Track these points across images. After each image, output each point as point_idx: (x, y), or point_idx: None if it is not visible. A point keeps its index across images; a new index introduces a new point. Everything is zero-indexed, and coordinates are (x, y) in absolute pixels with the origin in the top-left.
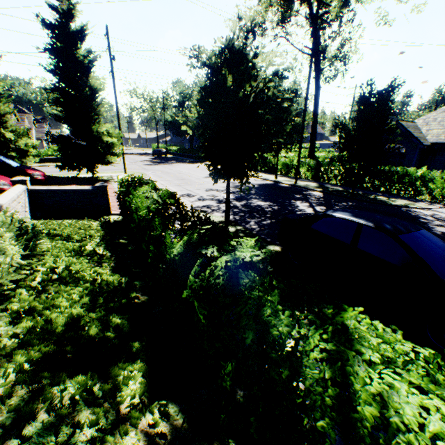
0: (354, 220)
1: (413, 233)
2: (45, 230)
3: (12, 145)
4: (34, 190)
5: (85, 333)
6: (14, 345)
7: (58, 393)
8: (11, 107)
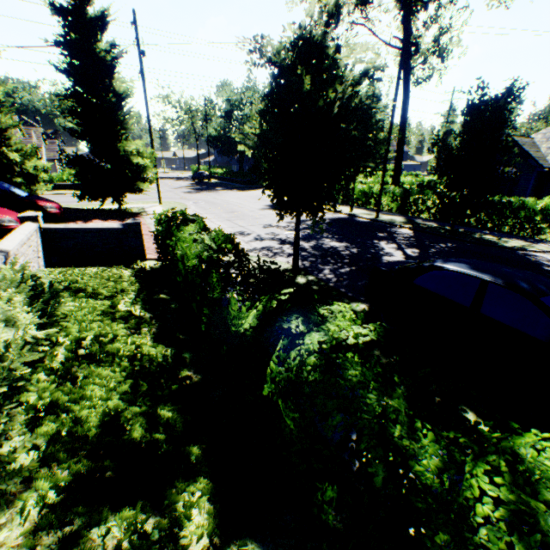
0: (476, 274)
1: None
2: (64, 282)
3: (17, 169)
4: (48, 229)
5: (128, 437)
6: (33, 465)
7: (99, 539)
8: (14, 118)
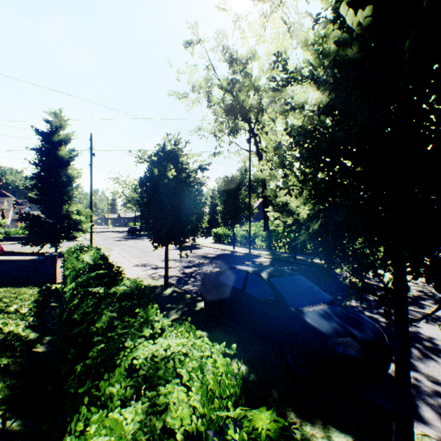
0: (245, 269)
1: (284, 276)
2: None
3: None
4: None
5: None
6: None
7: None
8: None
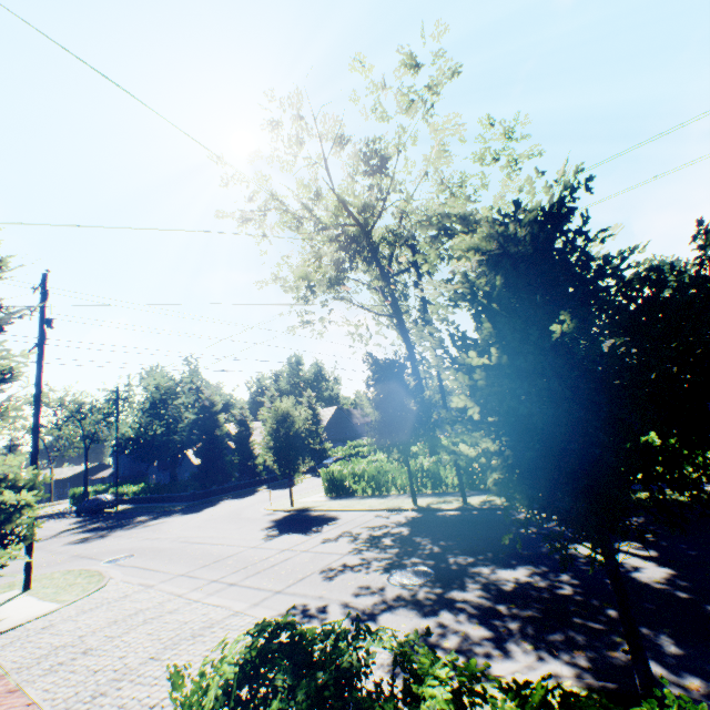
0: None
1: None
2: None
3: None
4: None
5: None
6: None
7: None
8: None
